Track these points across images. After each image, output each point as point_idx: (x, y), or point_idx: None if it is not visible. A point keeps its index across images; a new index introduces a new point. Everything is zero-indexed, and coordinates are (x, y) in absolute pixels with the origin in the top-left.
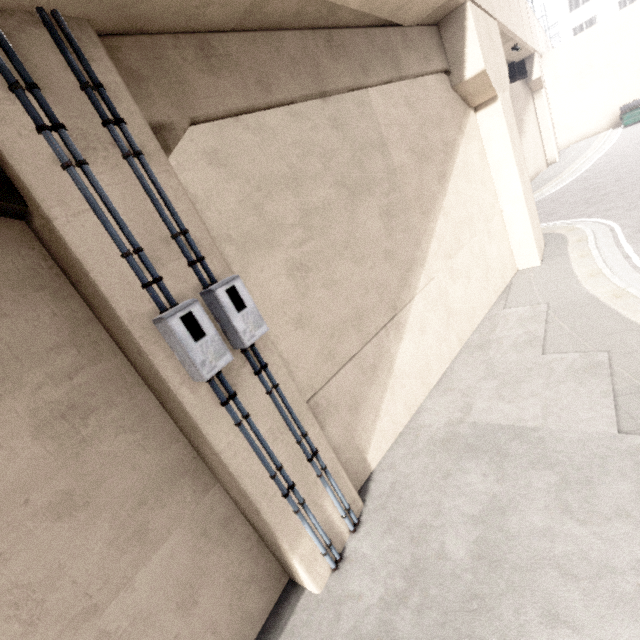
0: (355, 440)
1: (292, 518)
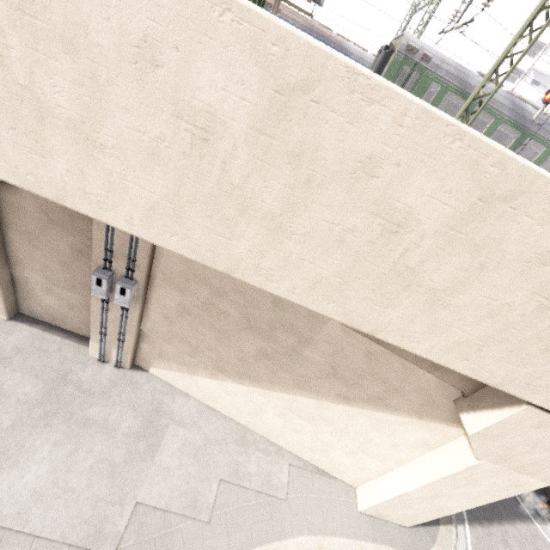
0: (152, 360)
1: (98, 338)
